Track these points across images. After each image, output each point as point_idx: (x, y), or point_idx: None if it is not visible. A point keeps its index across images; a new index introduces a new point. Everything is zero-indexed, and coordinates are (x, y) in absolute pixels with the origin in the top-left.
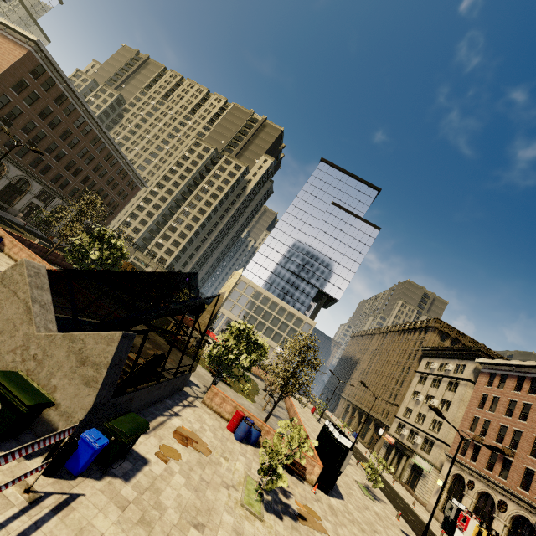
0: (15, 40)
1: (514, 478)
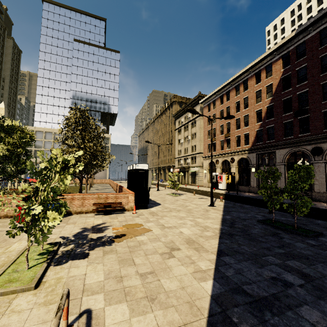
0: None
1: (233, 145)
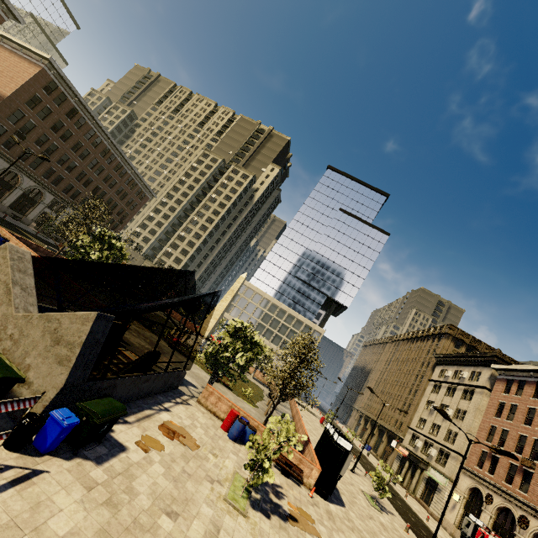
0: (30, 59)
1: (536, 492)
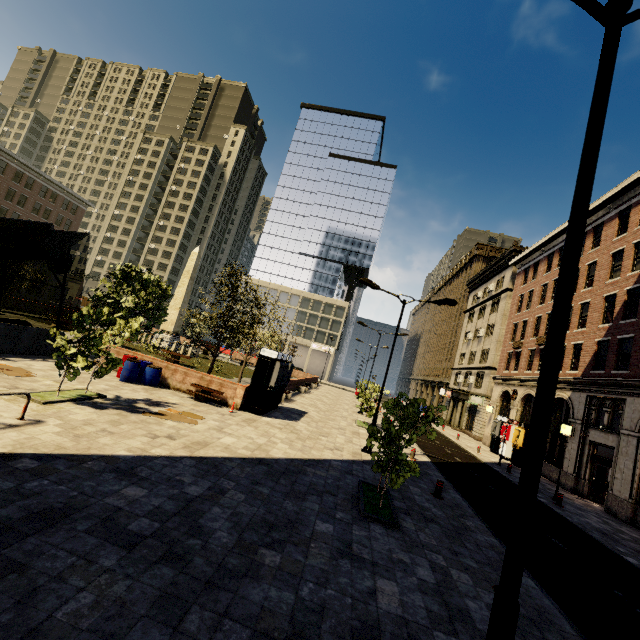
0: None
1: None
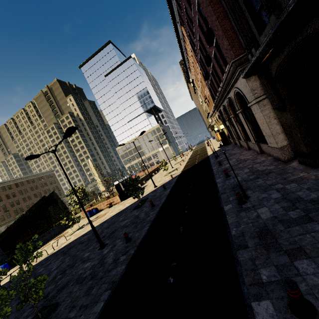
0: None
1: (211, 105)
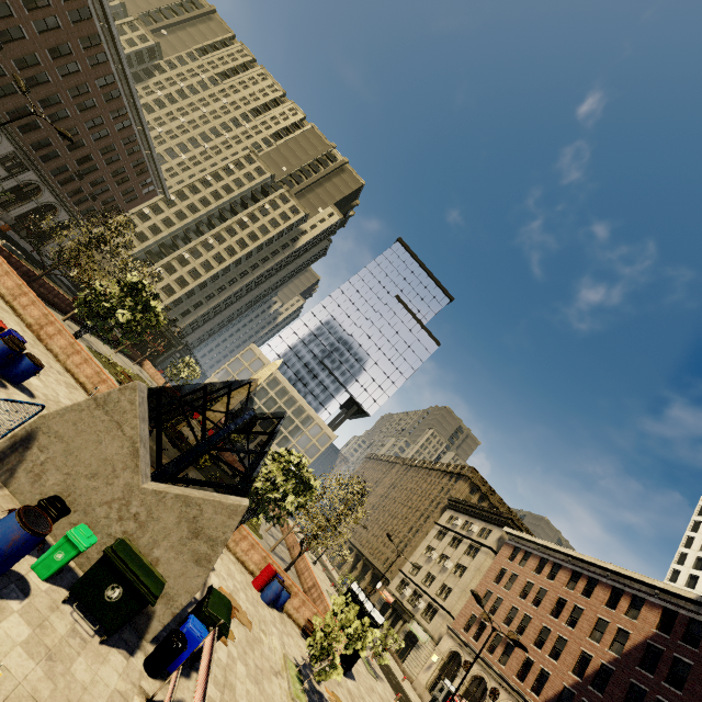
0: None
1: (513, 666)
